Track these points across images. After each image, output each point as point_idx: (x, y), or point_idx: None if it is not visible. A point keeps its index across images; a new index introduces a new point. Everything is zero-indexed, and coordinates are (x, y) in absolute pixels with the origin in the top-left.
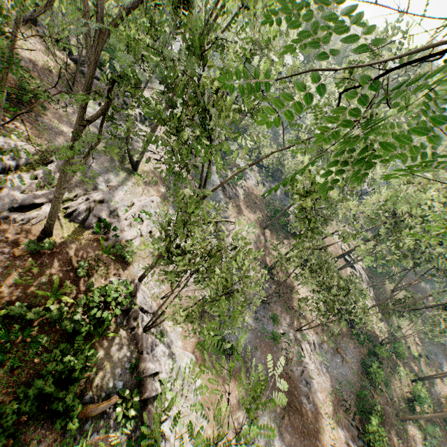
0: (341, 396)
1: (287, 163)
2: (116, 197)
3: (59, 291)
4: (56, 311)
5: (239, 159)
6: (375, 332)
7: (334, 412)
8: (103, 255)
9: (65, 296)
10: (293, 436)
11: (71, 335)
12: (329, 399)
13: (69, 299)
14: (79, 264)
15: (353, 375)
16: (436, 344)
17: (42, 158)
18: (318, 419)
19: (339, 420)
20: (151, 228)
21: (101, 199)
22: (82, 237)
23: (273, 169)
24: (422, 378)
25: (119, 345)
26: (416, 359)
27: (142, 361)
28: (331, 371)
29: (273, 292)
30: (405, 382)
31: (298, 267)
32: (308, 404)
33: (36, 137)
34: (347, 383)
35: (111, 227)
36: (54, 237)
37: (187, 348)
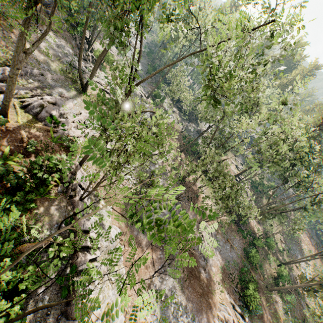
0: (229, 270)
1: (200, 105)
2: (66, 105)
3: (9, 158)
4: (3, 168)
5: (165, 103)
6: (254, 230)
7: (223, 281)
8: (51, 143)
9: (14, 162)
10: (192, 294)
11: (16, 192)
12: (220, 272)
13: (17, 165)
14: (29, 142)
15: (237, 258)
16: (295, 243)
17: (6, 61)
18: (211, 284)
19: (226, 287)
20: (93, 134)
21: (54, 102)
22: (35, 126)
23: (189, 111)
24: (284, 264)
25: (57, 206)
26: (281, 252)
27: (76, 220)
28: (222, 254)
29: (184, 192)
30: (273, 266)
31: (203, 182)
32: (204, 274)
33: (2, 45)
34: (233, 262)
35: (60, 124)
36: (9, 119)
37: (115, 223)
